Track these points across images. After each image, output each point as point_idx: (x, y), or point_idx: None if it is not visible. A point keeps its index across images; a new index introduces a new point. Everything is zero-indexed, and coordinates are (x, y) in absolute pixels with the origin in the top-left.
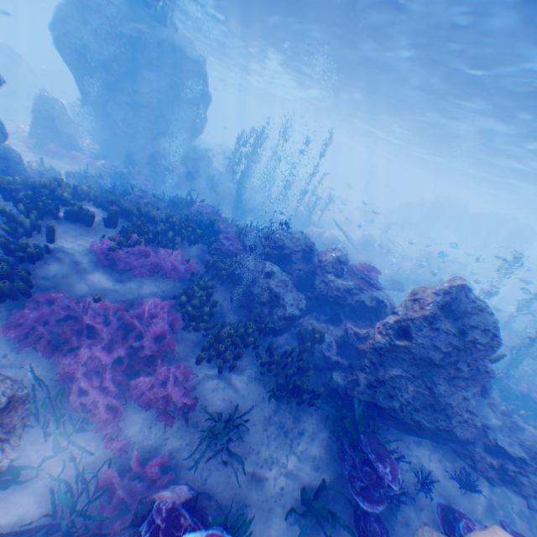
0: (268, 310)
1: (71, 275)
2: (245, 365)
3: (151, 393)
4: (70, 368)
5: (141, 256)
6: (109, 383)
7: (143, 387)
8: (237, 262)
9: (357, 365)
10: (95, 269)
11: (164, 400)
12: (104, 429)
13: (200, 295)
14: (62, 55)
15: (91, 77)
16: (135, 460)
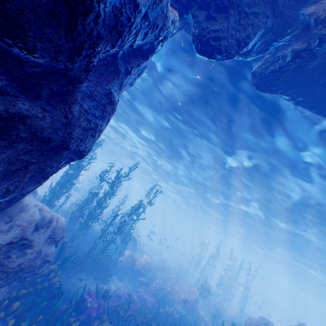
0: None
1: None
2: None
3: None
4: None
5: None
6: None
7: None
8: None
9: None
10: None
11: None
12: None
13: None
14: None
15: None
16: None
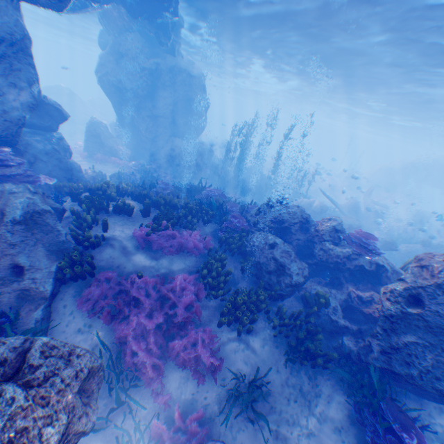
0: (275, 278)
1: (120, 257)
2: (259, 328)
3: (185, 355)
4: (124, 333)
5: (168, 237)
6: (153, 346)
7: (179, 349)
8: (243, 236)
9: (364, 328)
10: (136, 251)
11: (195, 360)
12: (151, 385)
13: (217, 267)
14: (103, 90)
15: (123, 102)
16: (177, 414)
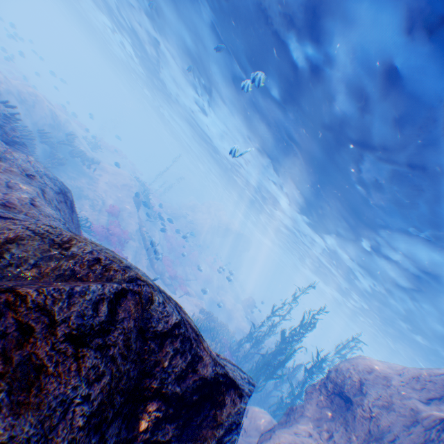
0: None
1: None
2: None
3: None
4: None
5: None
6: None
7: None
8: None
9: None
10: None
11: None
12: None
13: None
14: None
15: None
16: None
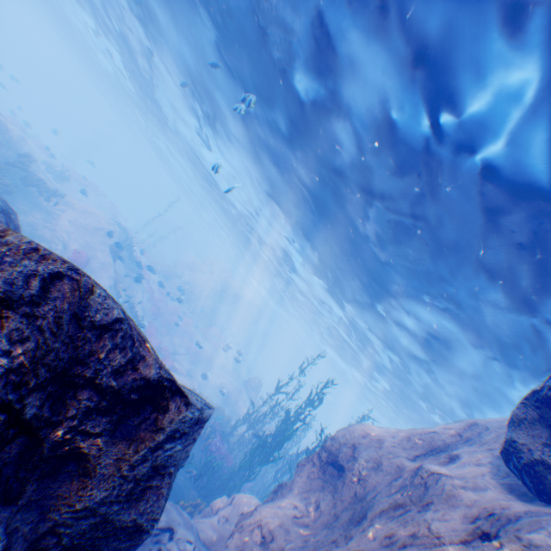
0: None
1: None
2: None
3: None
4: None
5: None
6: None
7: None
8: None
9: None
10: None
11: None
12: None
13: None
14: None
15: None
16: None
